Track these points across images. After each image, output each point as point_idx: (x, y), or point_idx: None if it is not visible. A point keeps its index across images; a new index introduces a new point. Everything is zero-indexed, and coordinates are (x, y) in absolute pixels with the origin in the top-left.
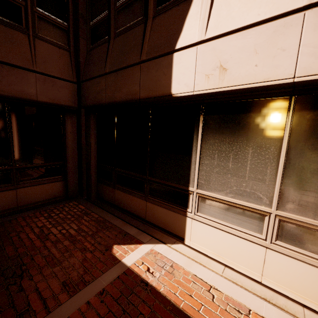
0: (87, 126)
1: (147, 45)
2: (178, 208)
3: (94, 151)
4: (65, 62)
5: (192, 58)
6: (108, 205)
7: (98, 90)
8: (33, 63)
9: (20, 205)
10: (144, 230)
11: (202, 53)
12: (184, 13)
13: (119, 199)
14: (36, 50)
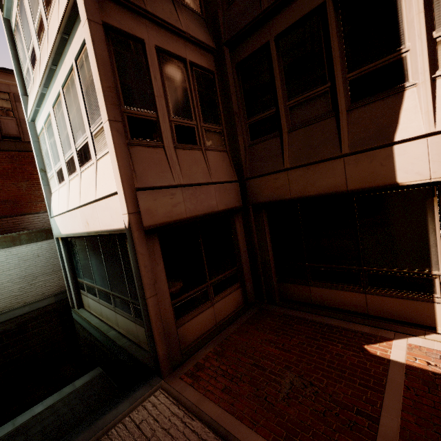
0: (259, 223)
1: (347, 138)
2: (418, 296)
3: (270, 248)
4: (227, 163)
5: (421, 149)
6: (301, 306)
7: (276, 186)
8: (210, 176)
9: (217, 322)
10: (376, 326)
11: (436, 144)
12: (395, 107)
13: (319, 297)
14: (209, 162)
